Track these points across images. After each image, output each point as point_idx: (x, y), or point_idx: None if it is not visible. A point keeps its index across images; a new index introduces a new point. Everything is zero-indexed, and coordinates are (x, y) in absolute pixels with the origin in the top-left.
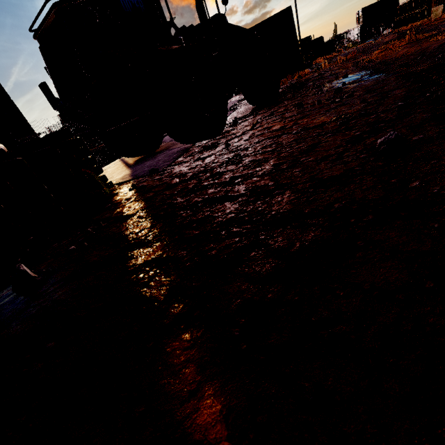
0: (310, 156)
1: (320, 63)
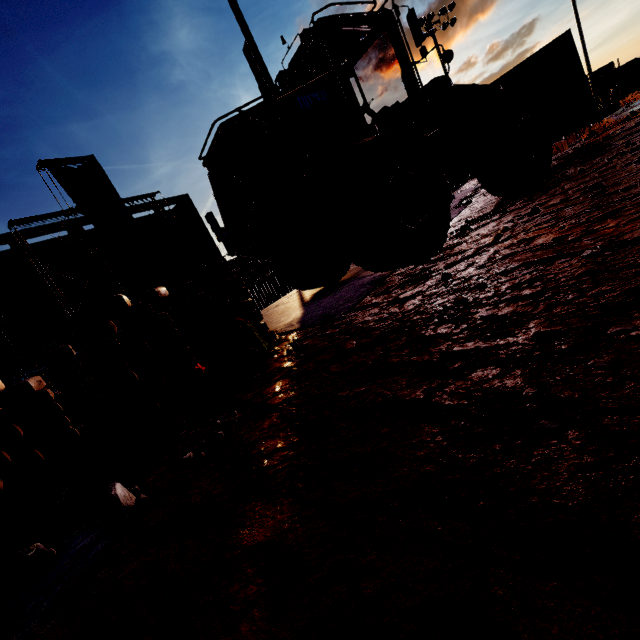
0: (635, 324)
1: (636, 102)
